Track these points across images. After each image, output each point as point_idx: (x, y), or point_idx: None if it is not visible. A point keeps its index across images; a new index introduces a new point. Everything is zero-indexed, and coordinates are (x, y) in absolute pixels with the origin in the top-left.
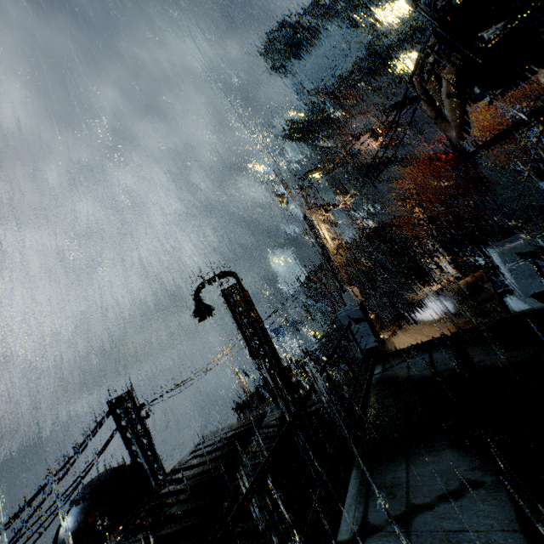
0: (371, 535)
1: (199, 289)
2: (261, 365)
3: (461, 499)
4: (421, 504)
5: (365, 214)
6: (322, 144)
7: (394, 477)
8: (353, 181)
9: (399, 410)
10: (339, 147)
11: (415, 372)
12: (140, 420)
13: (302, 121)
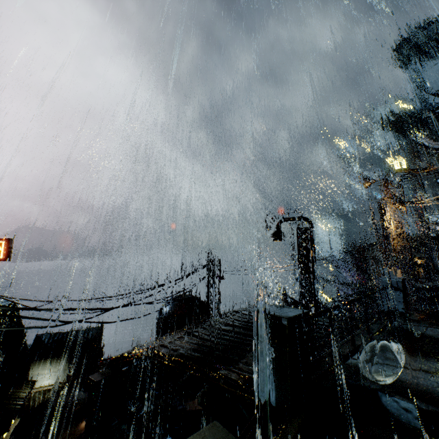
0: (373, 363)
1: (282, 221)
2: (302, 285)
3: (433, 374)
4: (407, 367)
5: (435, 219)
6: (418, 141)
7: (394, 356)
8: (436, 184)
9: (408, 341)
10: (436, 148)
11: (430, 333)
12: (219, 277)
13: (406, 116)
